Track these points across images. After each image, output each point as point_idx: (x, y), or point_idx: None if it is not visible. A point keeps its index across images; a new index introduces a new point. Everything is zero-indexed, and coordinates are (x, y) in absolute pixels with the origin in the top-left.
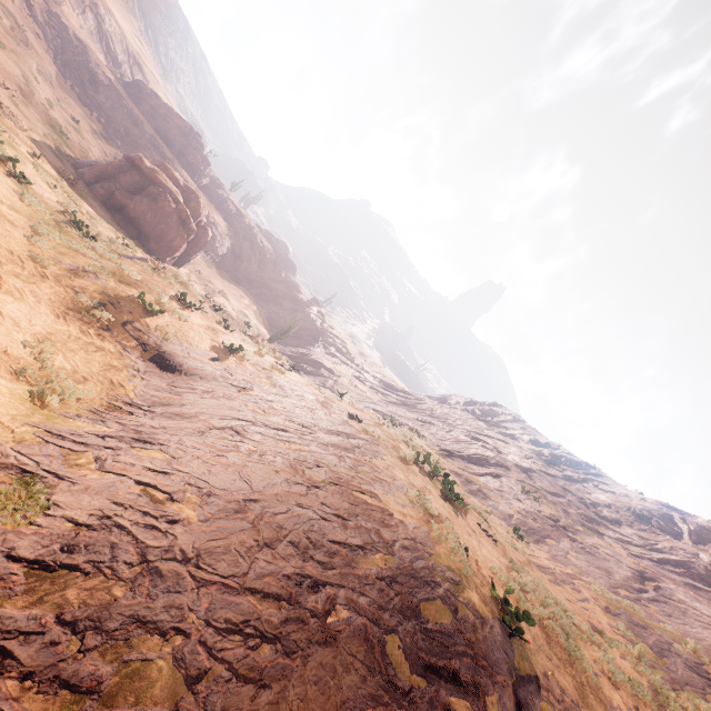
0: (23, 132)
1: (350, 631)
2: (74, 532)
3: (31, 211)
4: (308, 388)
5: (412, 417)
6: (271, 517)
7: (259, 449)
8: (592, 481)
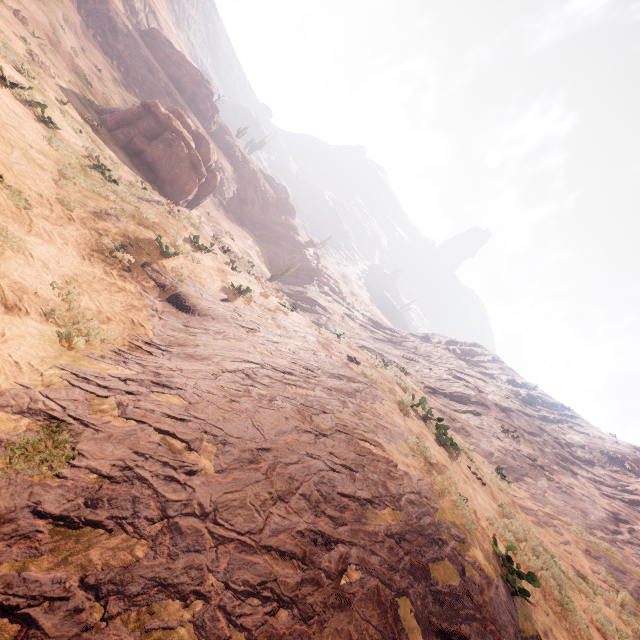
0: (52, 80)
1: (363, 593)
2: (98, 485)
3: (59, 155)
4: (309, 329)
5: (398, 354)
6: (283, 467)
7: (268, 393)
8: (567, 422)
